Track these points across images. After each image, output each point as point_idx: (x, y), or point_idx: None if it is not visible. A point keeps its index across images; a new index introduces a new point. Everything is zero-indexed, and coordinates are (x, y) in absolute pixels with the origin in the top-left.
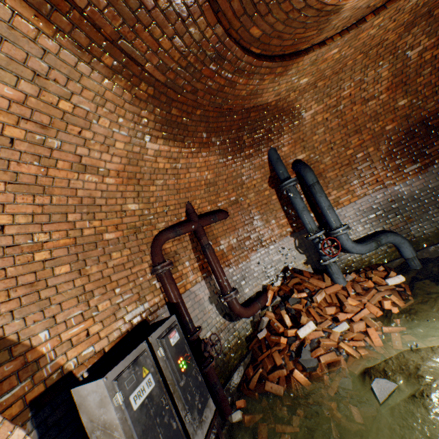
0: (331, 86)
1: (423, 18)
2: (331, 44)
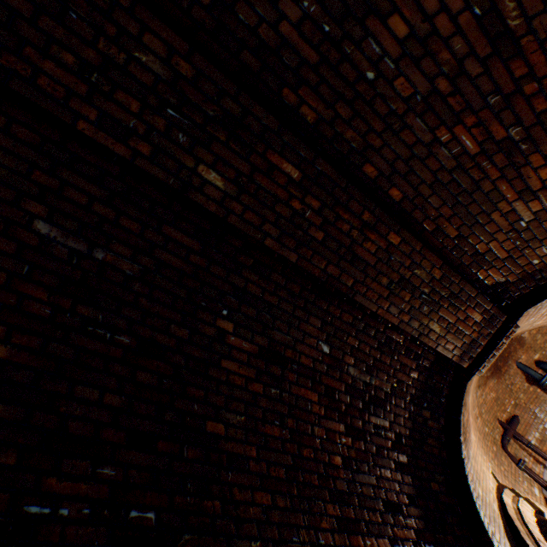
0: None
1: None
2: None
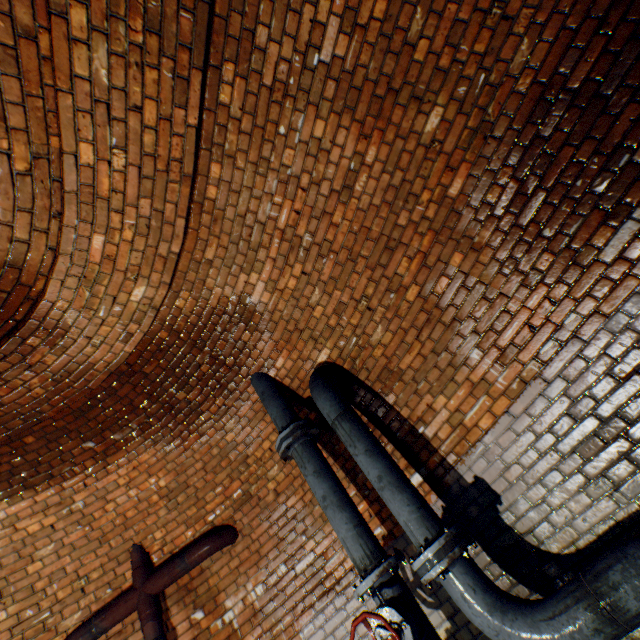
0: (241, 236)
1: (248, 6)
2: (60, 250)
